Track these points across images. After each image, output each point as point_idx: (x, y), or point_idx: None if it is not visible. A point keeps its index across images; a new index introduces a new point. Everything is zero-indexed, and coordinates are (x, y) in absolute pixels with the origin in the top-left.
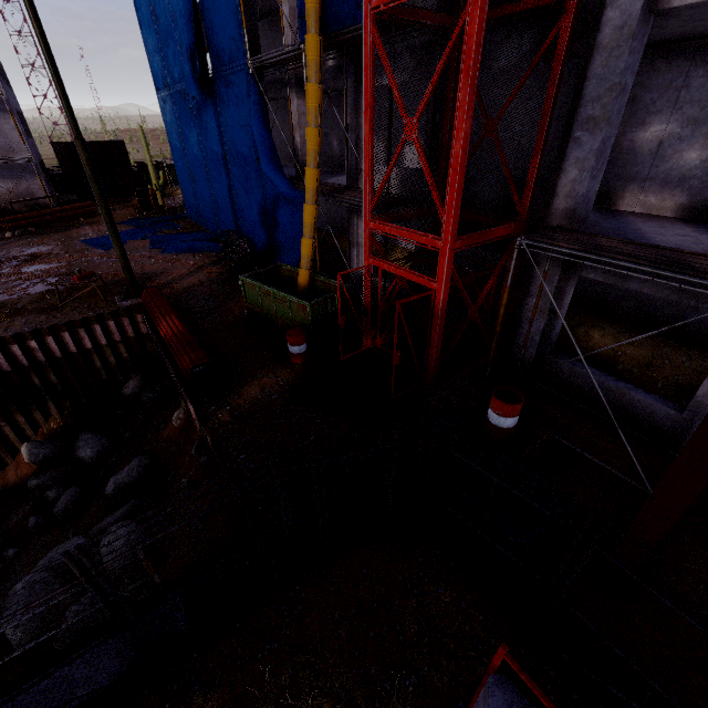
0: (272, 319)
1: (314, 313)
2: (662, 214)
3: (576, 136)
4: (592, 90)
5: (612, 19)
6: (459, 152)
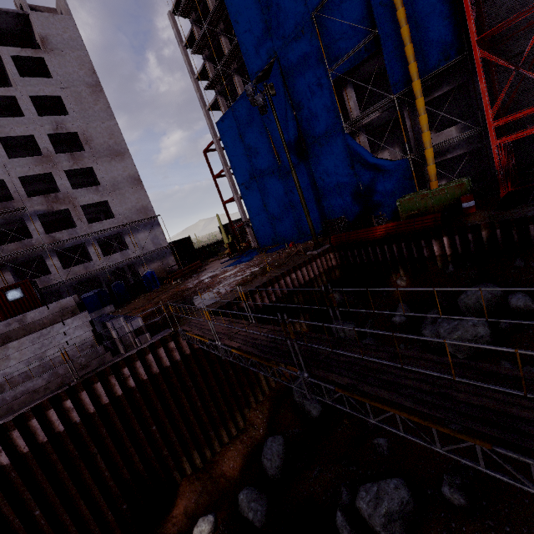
0: (428, 211)
1: (468, 185)
2: None
3: None
4: None
5: None
6: None
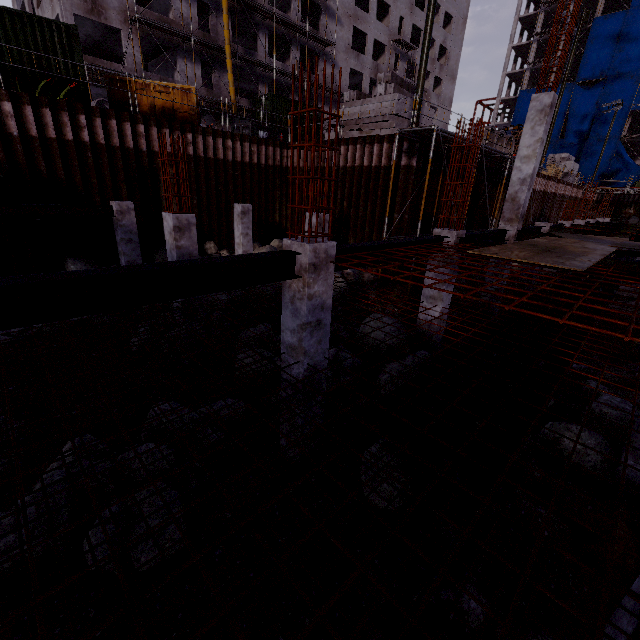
0: None
1: None
2: None
3: None
4: None
5: None
6: None
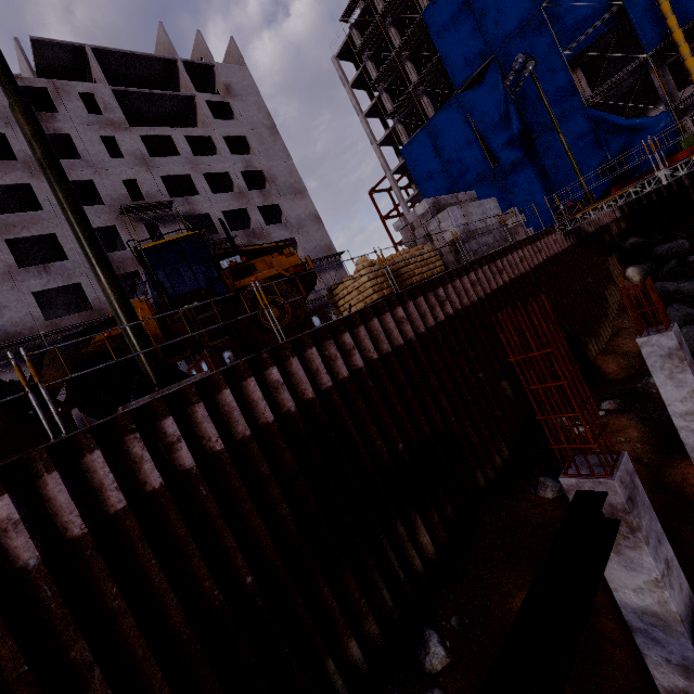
0: None
1: None
2: None
3: None
4: None
5: None
6: None
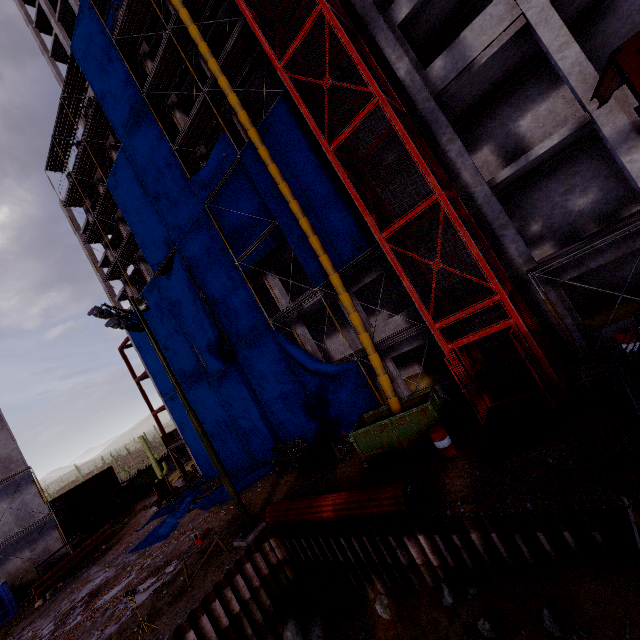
0: (396, 448)
1: (434, 409)
2: (548, 254)
3: (500, 234)
4: (491, 217)
5: (478, 196)
6: (477, 252)
